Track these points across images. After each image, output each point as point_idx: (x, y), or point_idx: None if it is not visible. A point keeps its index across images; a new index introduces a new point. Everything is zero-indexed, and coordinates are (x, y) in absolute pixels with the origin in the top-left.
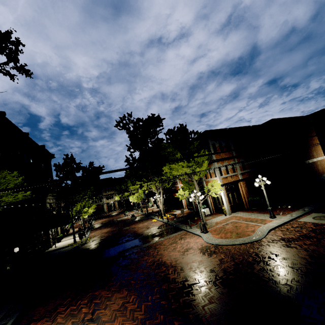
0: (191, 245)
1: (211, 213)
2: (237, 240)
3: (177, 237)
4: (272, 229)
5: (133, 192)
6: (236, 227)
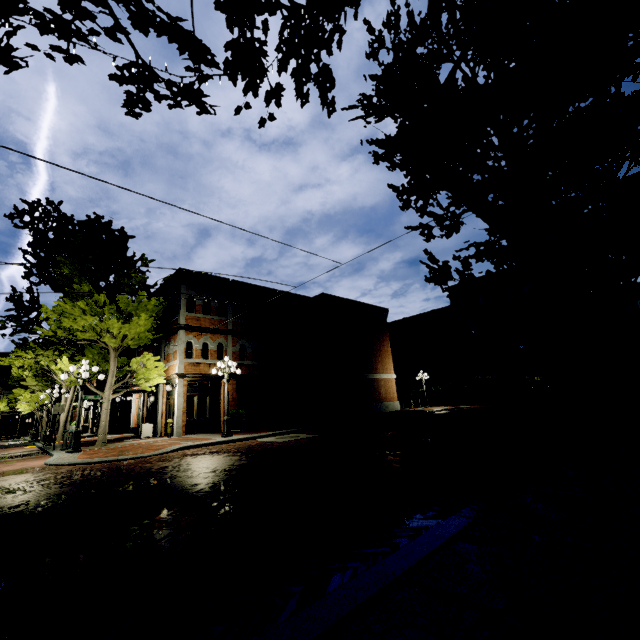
0: (2, 468)
1: (157, 435)
2: (105, 458)
3: (4, 462)
4: (194, 447)
5: (35, 388)
6: (145, 446)
